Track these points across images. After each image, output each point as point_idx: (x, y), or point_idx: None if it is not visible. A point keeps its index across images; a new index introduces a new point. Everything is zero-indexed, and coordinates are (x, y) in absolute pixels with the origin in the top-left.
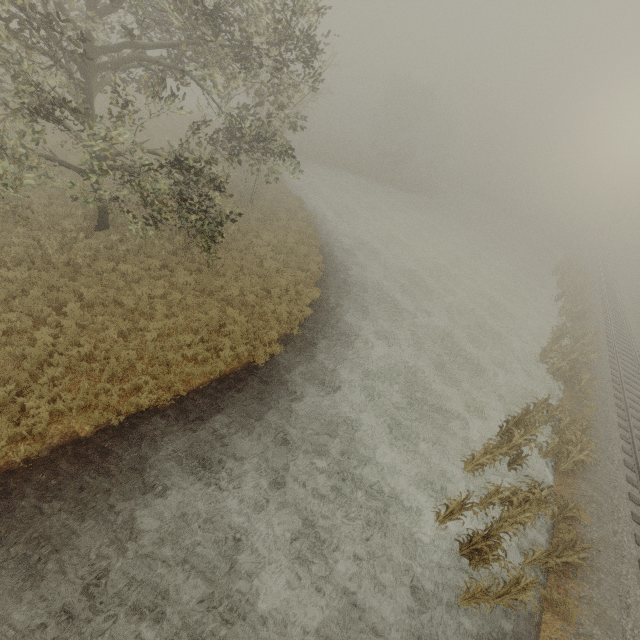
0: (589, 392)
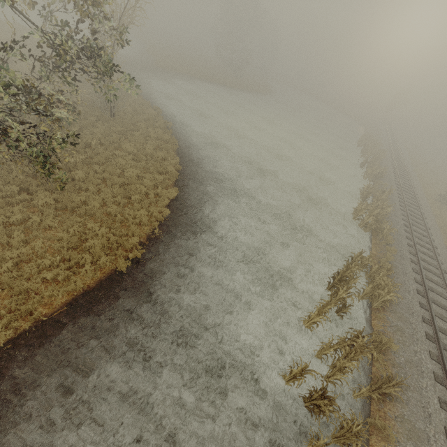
0: (389, 238)
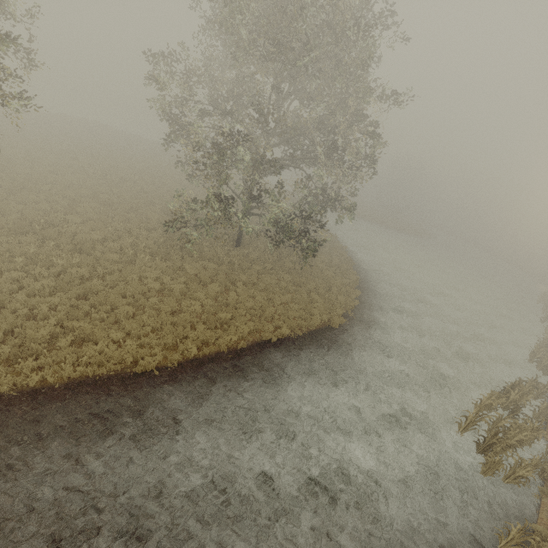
0: None
